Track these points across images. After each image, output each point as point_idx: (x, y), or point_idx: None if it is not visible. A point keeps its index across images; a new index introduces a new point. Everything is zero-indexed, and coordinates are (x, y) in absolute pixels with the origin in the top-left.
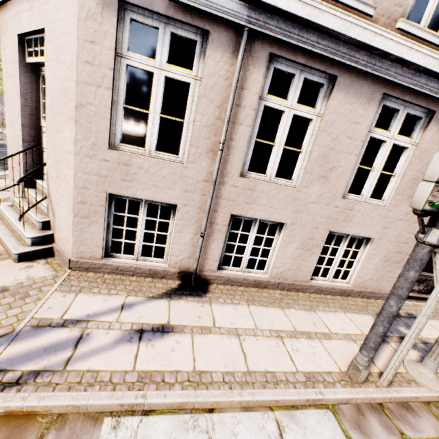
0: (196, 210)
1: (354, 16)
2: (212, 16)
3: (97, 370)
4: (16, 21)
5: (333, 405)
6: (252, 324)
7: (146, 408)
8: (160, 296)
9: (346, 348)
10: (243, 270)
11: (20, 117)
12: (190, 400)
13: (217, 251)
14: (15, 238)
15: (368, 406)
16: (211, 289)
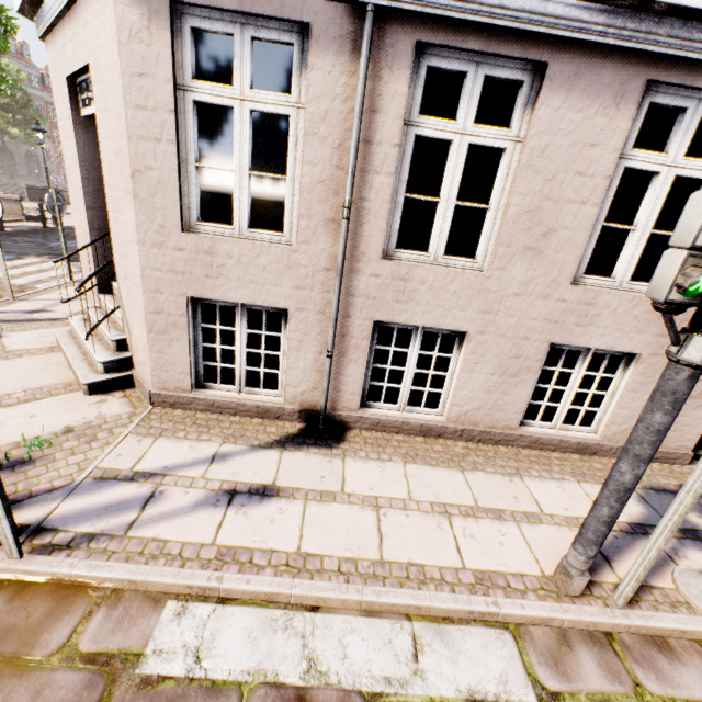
0: (317, 316)
1: None
2: None
3: (166, 540)
4: (62, 59)
5: (516, 625)
6: (404, 492)
7: (223, 595)
8: (270, 445)
9: (564, 540)
10: (402, 409)
11: (83, 196)
12: (282, 591)
13: (355, 379)
14: (87, 363)
15: (582, 634)
16: (349, 437)
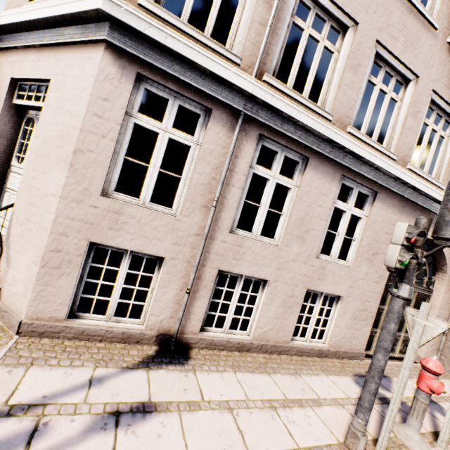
0: (184, 264)
1: (321, 118)
2: (216, 99)
3: None
4: (12, 67)
5: None
6: (243, 395)
7: None
8: (136, 366)
9: (338, 415)
10: (227, 331)
11: None
12: None
13: (201, 309)
14: None
15: None
16: (193, 355)
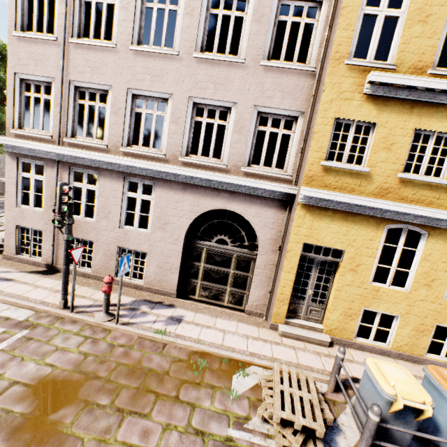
0: (50, 233)
1: (91, 151)
2: (46, 157)
3: None
4: None
5: (40, 312)
6: (52, 286)
7: None
8: (27, 272)
9: (84, 302)
10: (79, 267)
11: None
12: None
13: (62, 254)
14: None
15: (56, 316)
16: (57, 274)
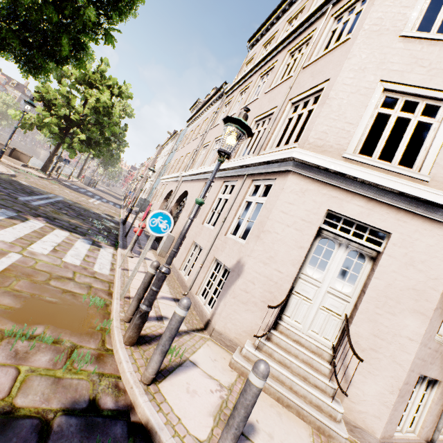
0: None
1: None
2: None
3: None
4: (329, 199)
5: None
6: None
7: None
8: None
9: None
10: None
11: (297, 266)
12: None
13: None
14: (313, 408)
15: None
16: None
